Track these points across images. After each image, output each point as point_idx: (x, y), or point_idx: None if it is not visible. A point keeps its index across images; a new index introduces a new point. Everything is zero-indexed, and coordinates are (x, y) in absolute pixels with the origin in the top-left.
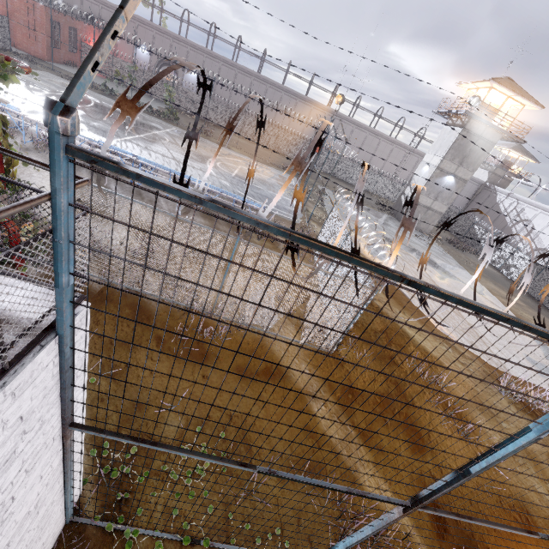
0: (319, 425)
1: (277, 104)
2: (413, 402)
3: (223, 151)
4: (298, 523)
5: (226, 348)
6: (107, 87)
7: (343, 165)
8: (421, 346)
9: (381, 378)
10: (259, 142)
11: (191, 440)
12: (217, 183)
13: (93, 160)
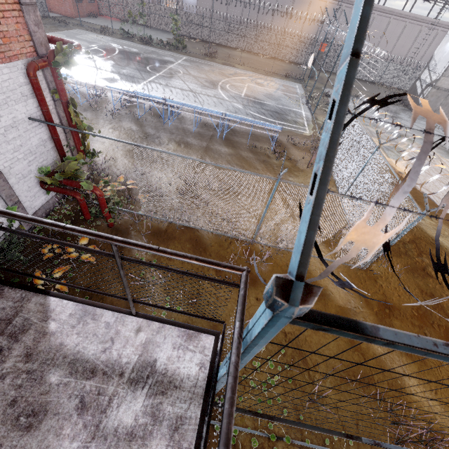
0: None
1: (277, 6)
2: None
3: (229, 71)
4: (356, 426)
5: (390, 412)
6: (124, 31)
7: None
8: None
9: (415, 291)
10: (259, 52)
11: (259, 355)
12: (231, 107)
13: (323, 328)
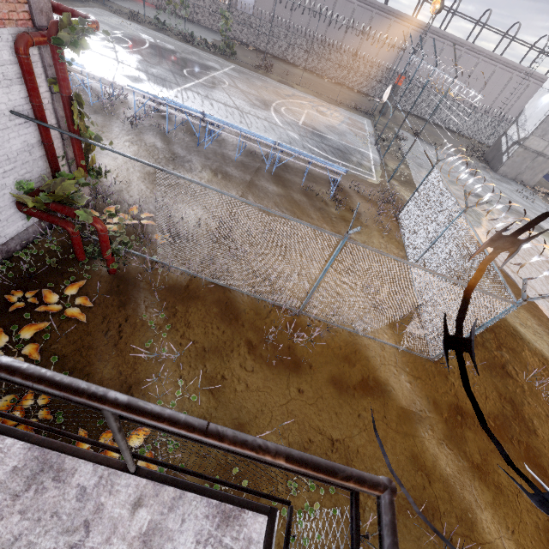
0: (427, 454)
1: (353, 22)
2: (534, 428)
3: (286, 91)
4: None
5: None
6: (159, 21)
7: (426, 97)
8: (538, 351)
9: (493, 395)
10: (323, 75)
11: None
12: (284, 136)
13: None
